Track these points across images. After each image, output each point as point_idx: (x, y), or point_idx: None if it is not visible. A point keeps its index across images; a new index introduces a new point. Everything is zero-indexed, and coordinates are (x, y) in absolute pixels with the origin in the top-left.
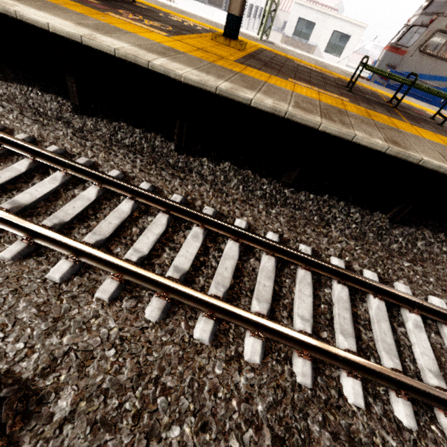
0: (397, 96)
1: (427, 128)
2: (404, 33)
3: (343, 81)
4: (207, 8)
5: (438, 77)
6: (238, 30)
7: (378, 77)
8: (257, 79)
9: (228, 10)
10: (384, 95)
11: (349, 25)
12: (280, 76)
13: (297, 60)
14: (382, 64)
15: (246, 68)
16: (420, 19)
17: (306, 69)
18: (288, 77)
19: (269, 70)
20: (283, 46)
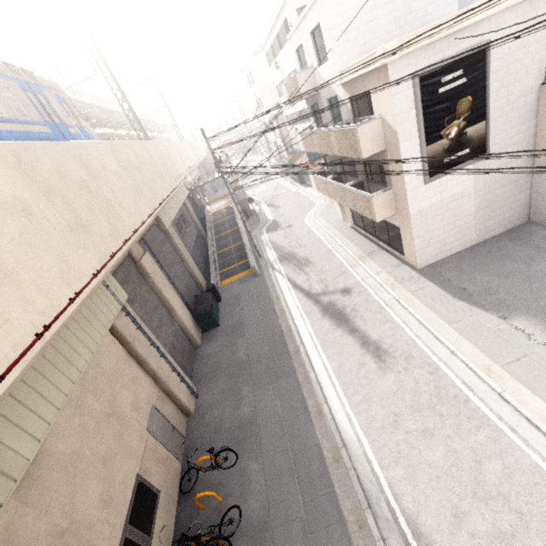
0: None
1: None
2: None
3: None
4: None
5: None
6: None
7: None
8: None
9: None
10: None
11: (312, 11)
12: None
13: None
14: None
15: None
16: None
17: None
18: None
19: None
20: None
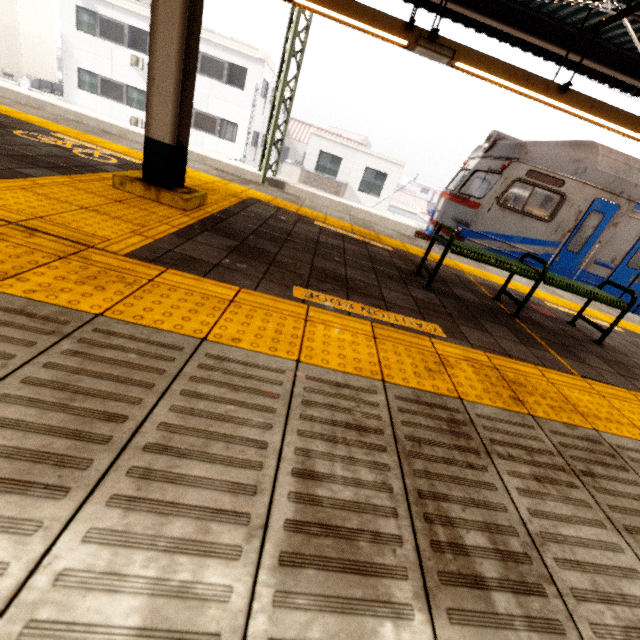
0: (487, 270)
1: (607, 376)
2: (466, 179)
3: (404, 256)
4: (193, 132)
5: (531, 240)
6: (182, 170)
7: (444, 234)
8: (169, 334)
9: (147, 132)
10: (474, 275)
11: (384, 162)
12: (270, 284)
13: (319, 217)
14: (445, 217)
15: (161, 275)
16: (485, 163)
17: (337, 238)
18: (292, 280)
19: (245, 264)
20: (299, 187)
